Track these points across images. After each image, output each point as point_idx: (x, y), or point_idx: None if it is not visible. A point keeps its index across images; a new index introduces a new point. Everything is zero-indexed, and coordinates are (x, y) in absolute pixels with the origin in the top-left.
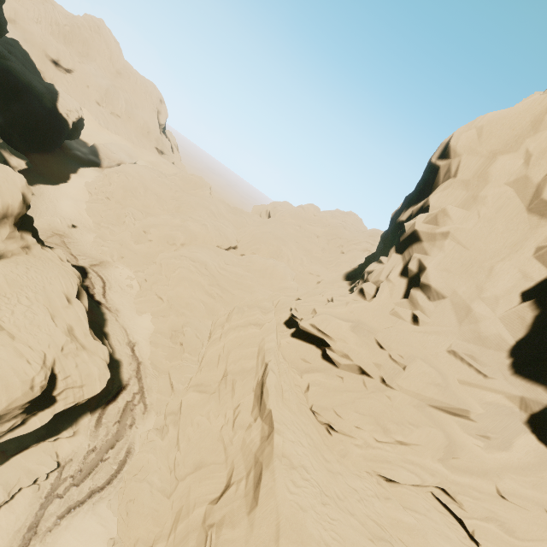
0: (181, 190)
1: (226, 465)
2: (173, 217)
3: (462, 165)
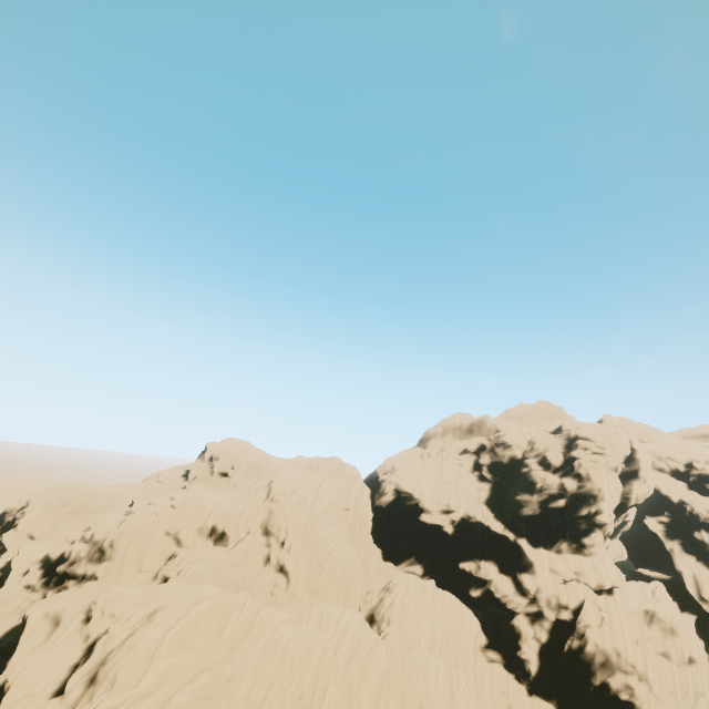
0: (220, 664)
1: (656, 655)
2: (354, 701)
3: (607, 495)
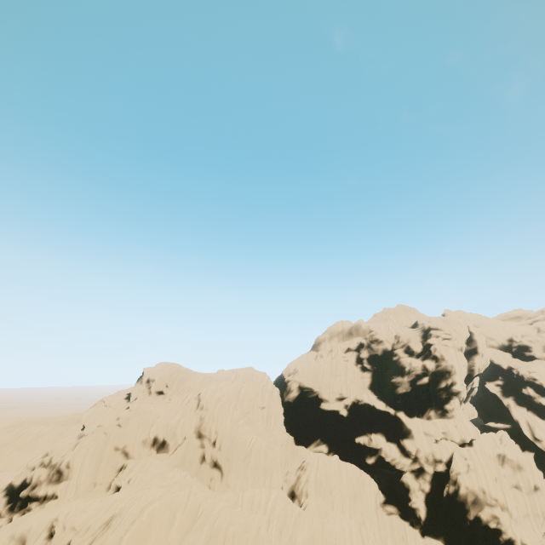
0: None
1: (510, 488)
2: None
3: (458, 369)
